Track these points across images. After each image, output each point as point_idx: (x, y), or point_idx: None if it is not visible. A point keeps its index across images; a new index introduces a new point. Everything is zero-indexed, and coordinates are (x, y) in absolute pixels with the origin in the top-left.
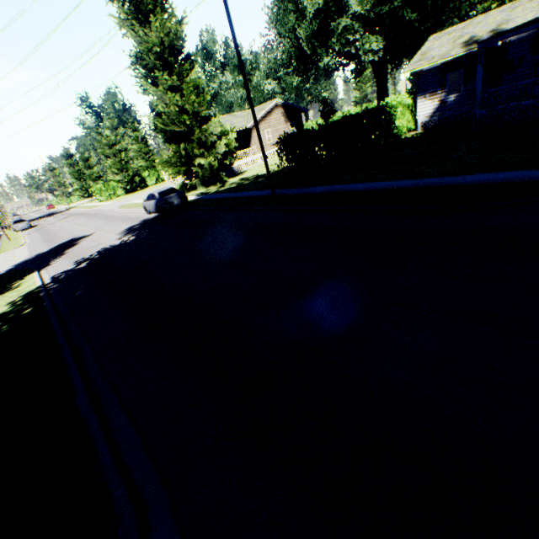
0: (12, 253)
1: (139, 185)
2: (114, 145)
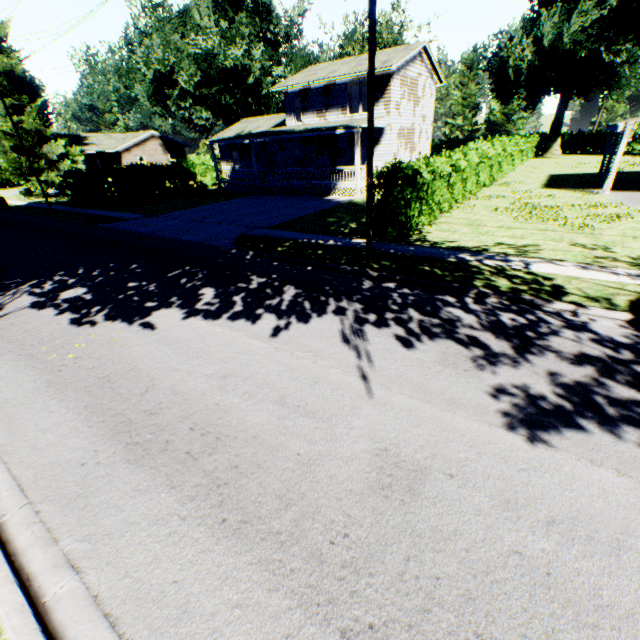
0: None
1: (8, 183)
2: None
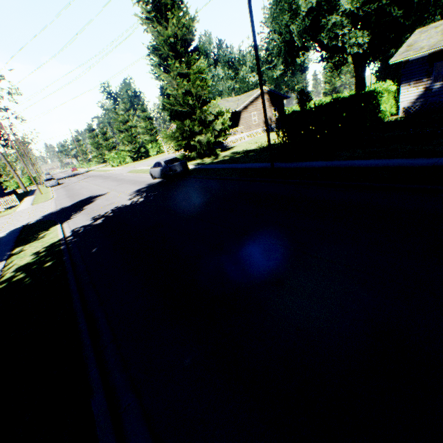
0: (42, 205)
1: (143, 155)
2: (126, 122)
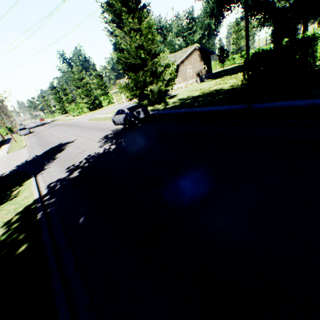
0: (16, 154)
1: (98, 106)
2: (82, 79)
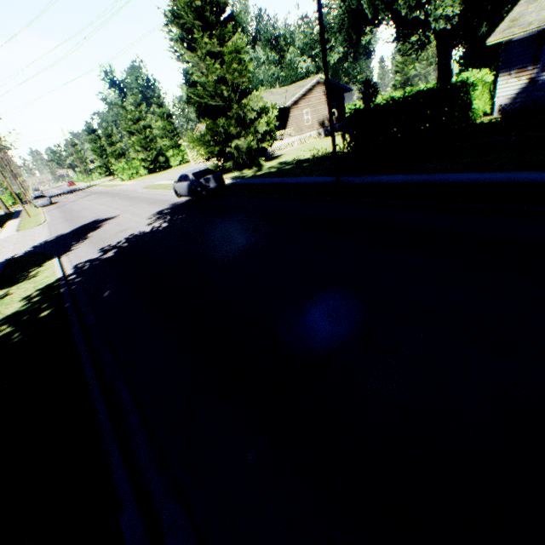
0: (31, 232)
1: (162, 165)
2: (138, 120)
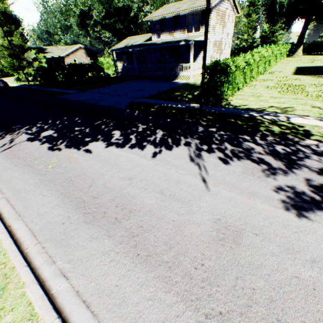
0: None
1: (7, 74)
2: None
